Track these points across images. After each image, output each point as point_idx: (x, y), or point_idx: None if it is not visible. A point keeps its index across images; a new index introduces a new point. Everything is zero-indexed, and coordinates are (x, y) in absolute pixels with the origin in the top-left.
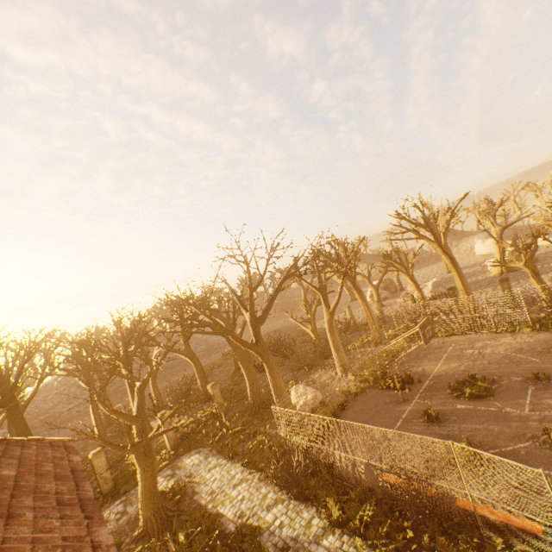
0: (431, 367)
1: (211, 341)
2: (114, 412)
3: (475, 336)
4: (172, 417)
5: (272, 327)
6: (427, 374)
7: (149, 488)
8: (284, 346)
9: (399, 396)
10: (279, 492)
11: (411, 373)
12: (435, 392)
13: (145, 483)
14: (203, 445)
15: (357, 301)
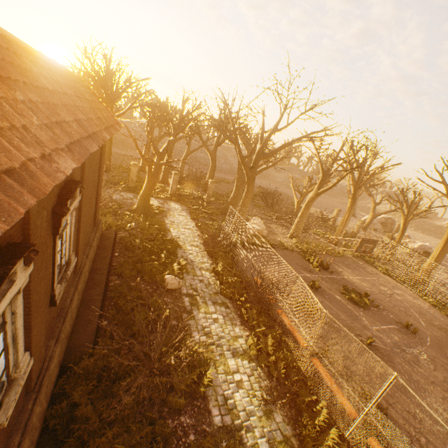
0: (348, 275)
1: (234, 168)
2: (150, 141)
3: (403, 288)
4: (181, 185)
5: (279, 189)
6: (340, 274)
7: (146, 193)
8: (272, 198)
9: (309, 268)
10: (201, 243)
11: (332, 267)
12: (333, 283)
13: (146, 189)
14: (185, 204)
15: (352, 217)
